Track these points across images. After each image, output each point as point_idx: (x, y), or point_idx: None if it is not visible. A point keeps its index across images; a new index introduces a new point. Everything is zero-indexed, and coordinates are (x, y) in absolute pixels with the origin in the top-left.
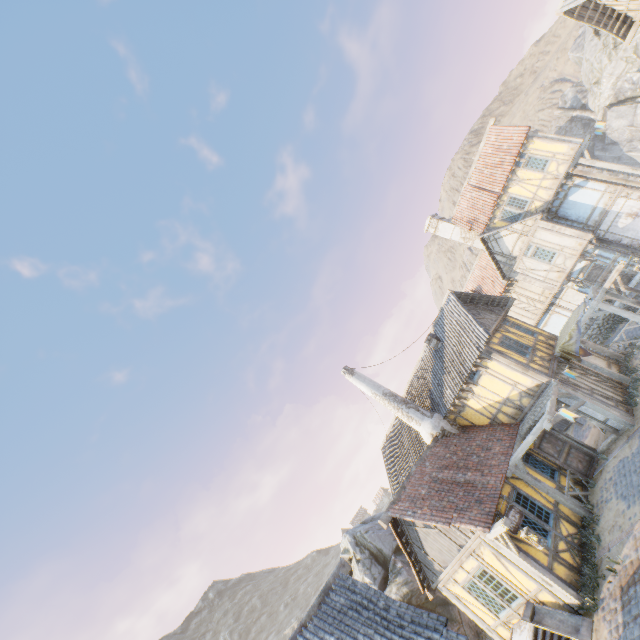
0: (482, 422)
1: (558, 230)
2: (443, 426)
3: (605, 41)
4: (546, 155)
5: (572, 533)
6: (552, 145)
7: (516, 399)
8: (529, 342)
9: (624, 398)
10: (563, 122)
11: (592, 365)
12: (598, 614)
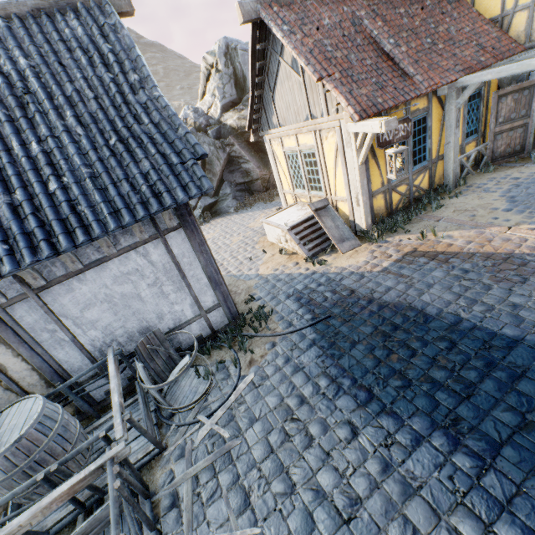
0: (486, 10)
1: None
2: None
3: None
4: None
5: (421, 188)
6: None
7: None
8: None
9: None
10: None
11: None
12: (370, 246)
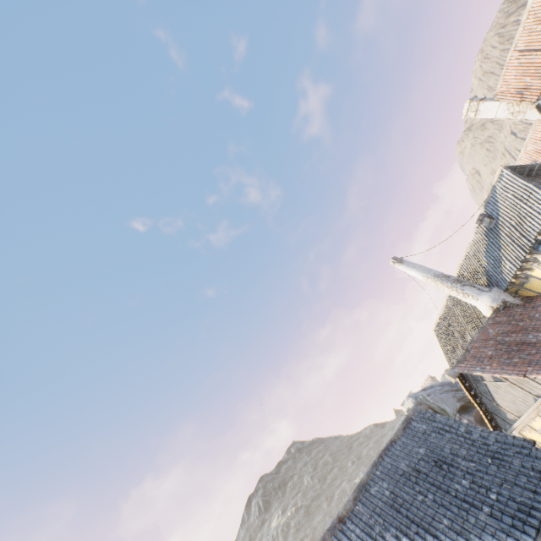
0: None
1: None
2: (504, 298)
3: None
4: None
5: None
6: None
7: None
8: None
9: None
10: None
11: None
12: None
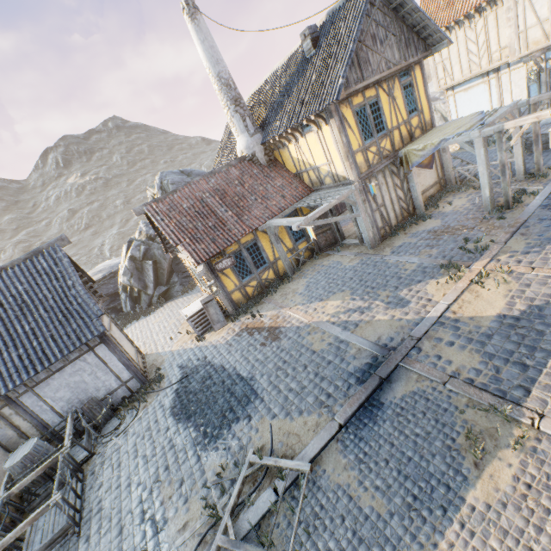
0: (291, 169)
1: None
2: (256, 152)
3: None
4: None
5: (269, 279)
6: None
7: (323, 174)
8: (394, 122)
9: (398, 224)
10: None
11: (413, 183)
12: (231, 325)
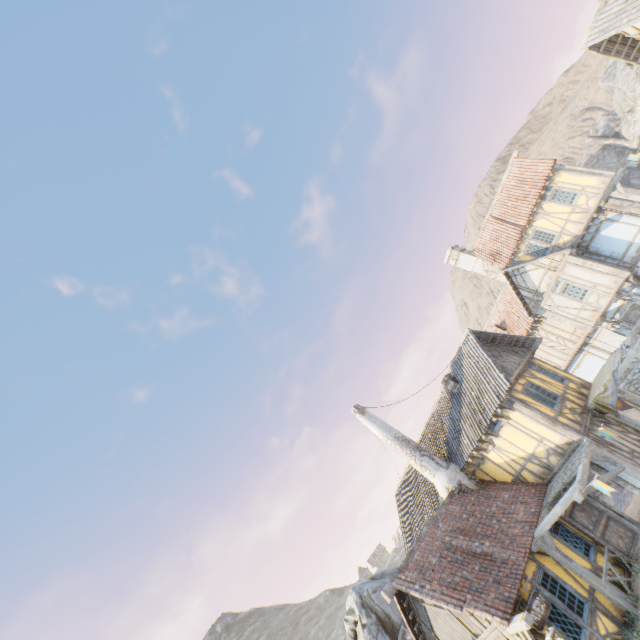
0: (504, 478)
1: (589, 266)
2: (460, 480)
3: (638, 70)
4: (574, 188)
5: (612, 632)
6: (580, 178)
7: (543, 456)
8: (558, 390)
9: None
10: (595, 150)
11: (632, 421)
12: None
